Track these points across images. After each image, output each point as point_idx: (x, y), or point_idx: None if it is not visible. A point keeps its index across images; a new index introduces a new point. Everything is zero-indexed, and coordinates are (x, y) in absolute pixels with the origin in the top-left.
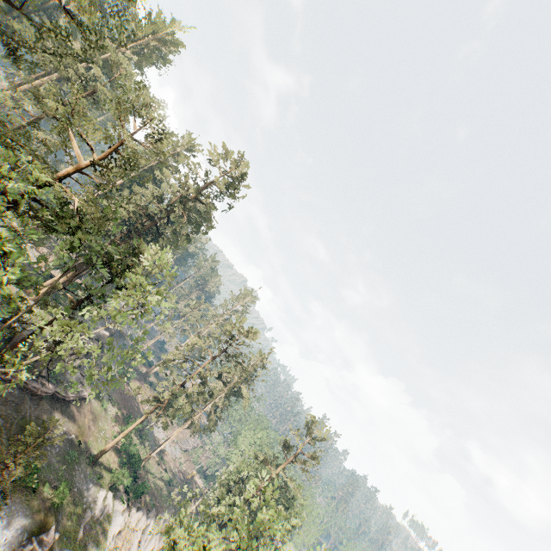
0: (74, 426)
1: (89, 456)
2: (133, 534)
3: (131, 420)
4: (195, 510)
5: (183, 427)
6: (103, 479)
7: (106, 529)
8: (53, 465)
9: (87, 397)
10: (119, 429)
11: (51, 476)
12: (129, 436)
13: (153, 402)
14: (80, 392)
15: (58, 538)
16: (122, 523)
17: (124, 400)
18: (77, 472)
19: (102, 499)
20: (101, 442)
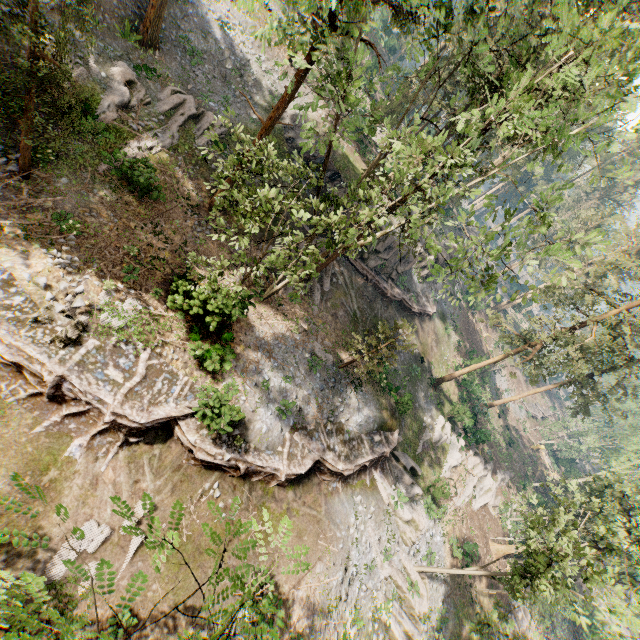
0: (417, 341)
1: (430, 378)
2: (467, 475)
3: (473, 356)
4: (537, 488)
5: (546, 389)
6: (442, 407)
7: (442, 457)
8: (398, 372)
9: (431, 314)
10: (460, 361)
11: (396, 382)
12: (472, 373)
13: (518, 341)
14: (425, 306)
15: (400, 441)
16: (458, 460)
17: (467, 332)
18: (418, 388)
19: (440, 426)
20: (441, 368)
